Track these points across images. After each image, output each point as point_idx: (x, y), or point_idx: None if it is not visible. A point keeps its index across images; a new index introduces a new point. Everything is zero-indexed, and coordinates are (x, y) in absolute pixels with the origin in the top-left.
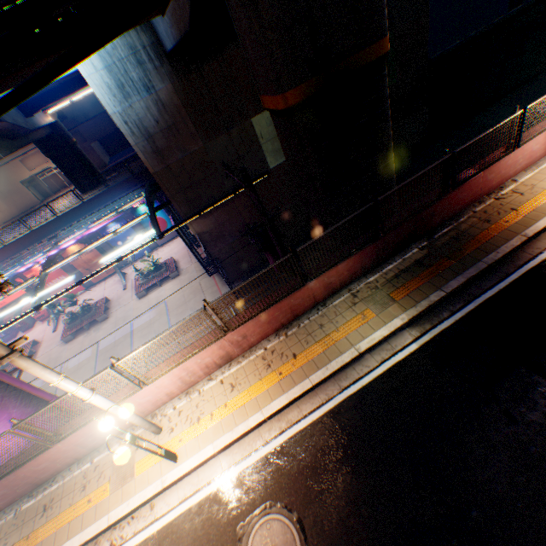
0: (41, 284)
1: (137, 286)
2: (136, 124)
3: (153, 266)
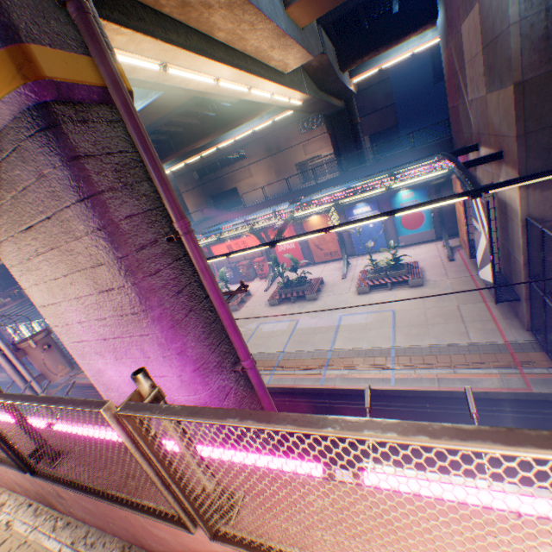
0: (284, 224)
1: (360, 278)
2: None
3: (391, 261)
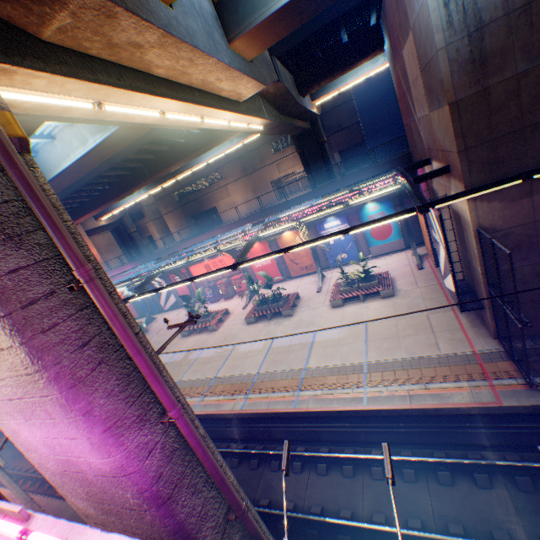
0: (248, 245)
1: (334, 291)
2: (460, 6)
3: (361, 273)
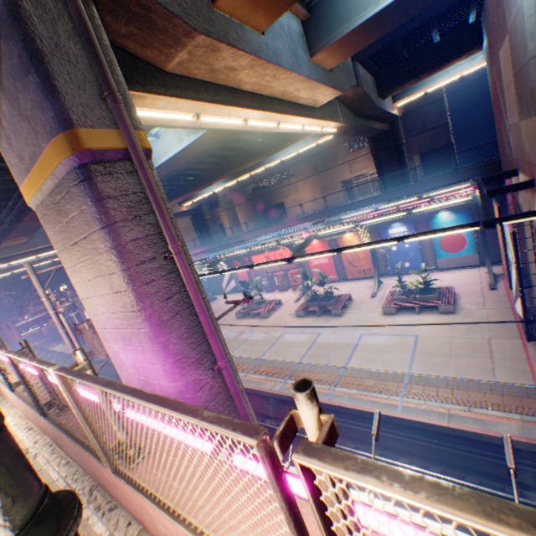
0: (305, 241)
1: (388, 299)
2: None
3: (420, 284)
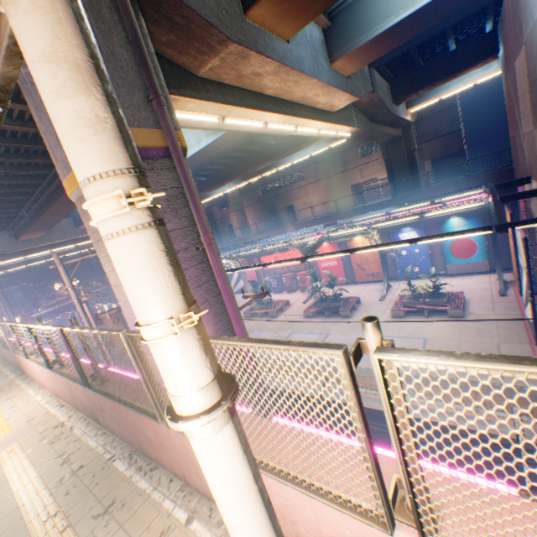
0: (317, 242)
1: (396, 302)
2: None
3: (430, 288)
